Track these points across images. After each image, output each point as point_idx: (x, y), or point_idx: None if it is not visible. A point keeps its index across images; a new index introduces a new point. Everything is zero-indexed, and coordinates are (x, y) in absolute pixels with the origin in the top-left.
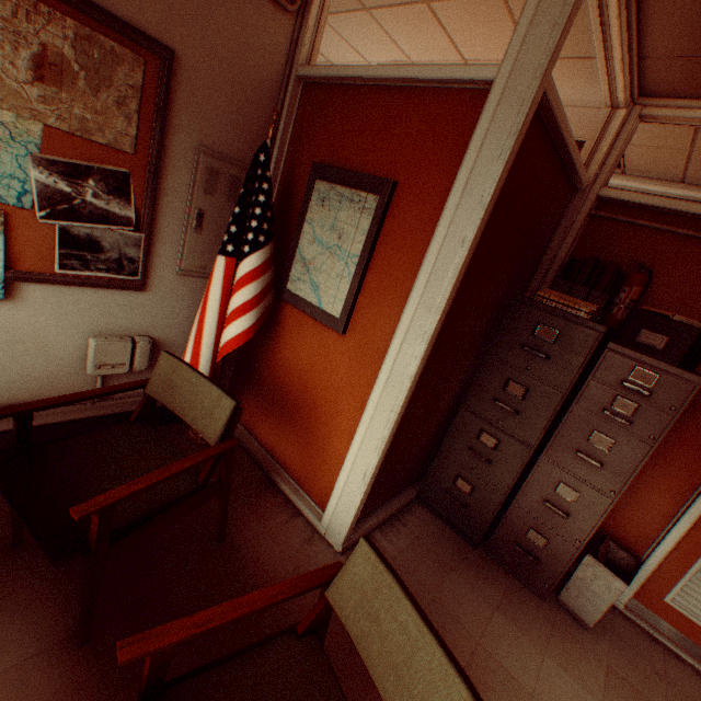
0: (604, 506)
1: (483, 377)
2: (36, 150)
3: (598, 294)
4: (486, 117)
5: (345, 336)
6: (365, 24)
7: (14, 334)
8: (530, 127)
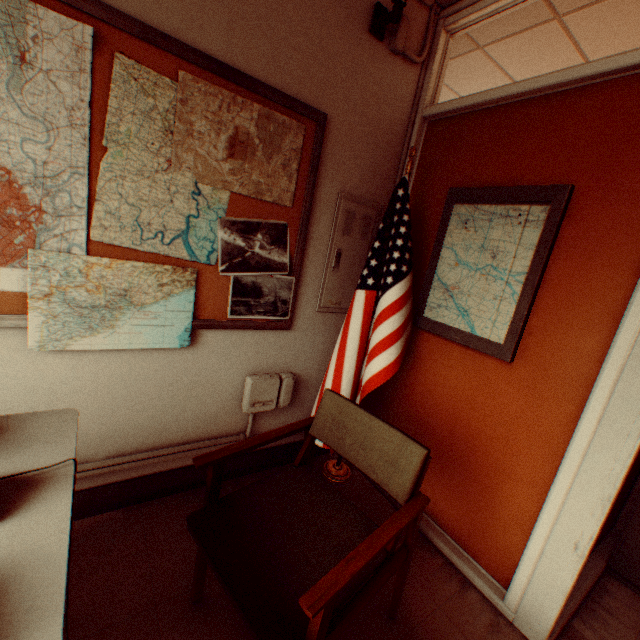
0: None
1: None
2: (223, 214)
3: None
4: None
5: (511, 364)
6: (473, 63)
7: (192, 376)
8: None
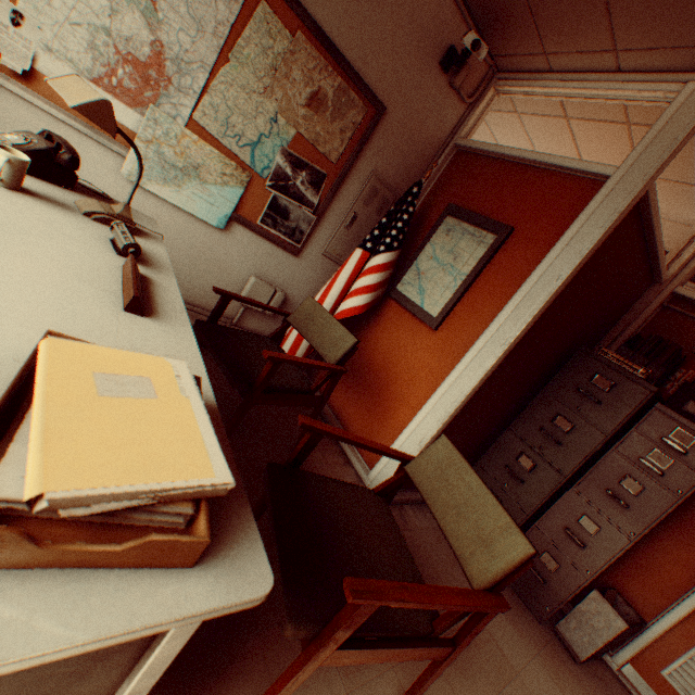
0: (621, 544)
1: (535, 407)
2: (286, 145)
3: (656, 366)
4: (598, 198)
5: (435, 332)
6: (511, 123)
7: (214, 255)
8: (629, 215)
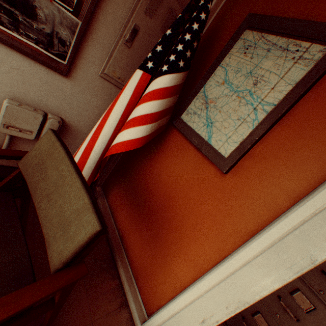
0: None
1: None
2: None
3: None
4: None
5: (225, 175)
6: None
7: None
8: None
